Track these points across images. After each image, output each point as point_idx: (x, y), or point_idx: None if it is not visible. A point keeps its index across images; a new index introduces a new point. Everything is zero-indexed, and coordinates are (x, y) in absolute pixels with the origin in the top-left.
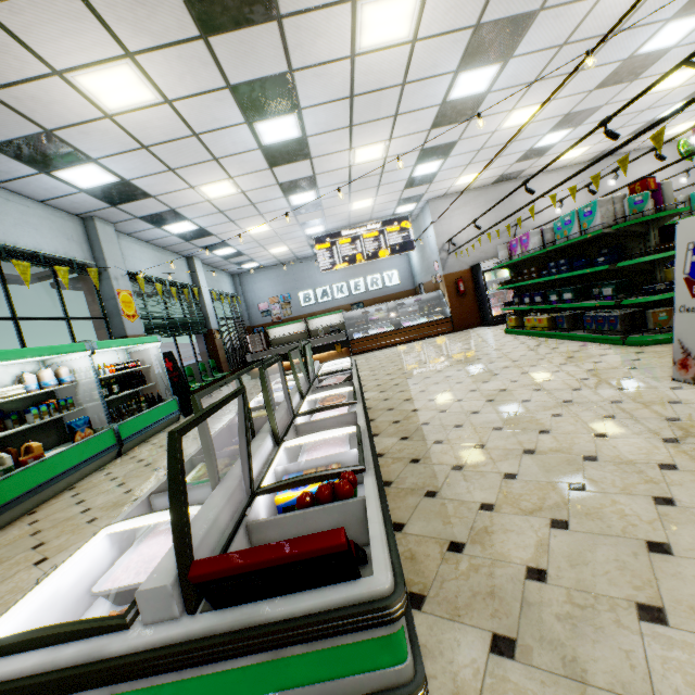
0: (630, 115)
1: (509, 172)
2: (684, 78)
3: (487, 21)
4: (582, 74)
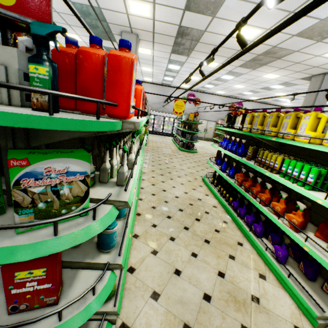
0: (192, 82)
1: (164, 83)
2: (197, 79)
3: (105, 46)
4: (155, 66)
